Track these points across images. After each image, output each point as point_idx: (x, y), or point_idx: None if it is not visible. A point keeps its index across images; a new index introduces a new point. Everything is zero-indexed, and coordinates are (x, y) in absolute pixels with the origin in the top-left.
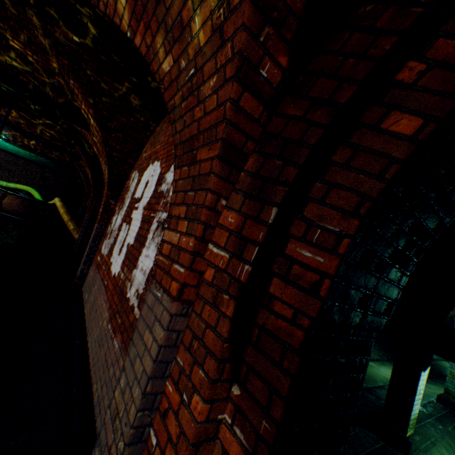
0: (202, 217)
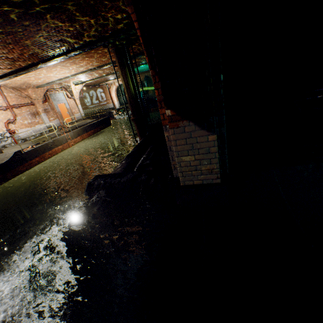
0: (139, 34)
